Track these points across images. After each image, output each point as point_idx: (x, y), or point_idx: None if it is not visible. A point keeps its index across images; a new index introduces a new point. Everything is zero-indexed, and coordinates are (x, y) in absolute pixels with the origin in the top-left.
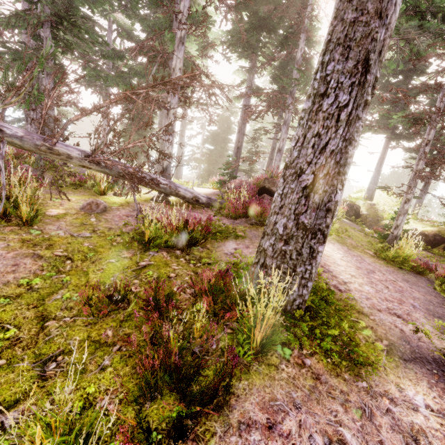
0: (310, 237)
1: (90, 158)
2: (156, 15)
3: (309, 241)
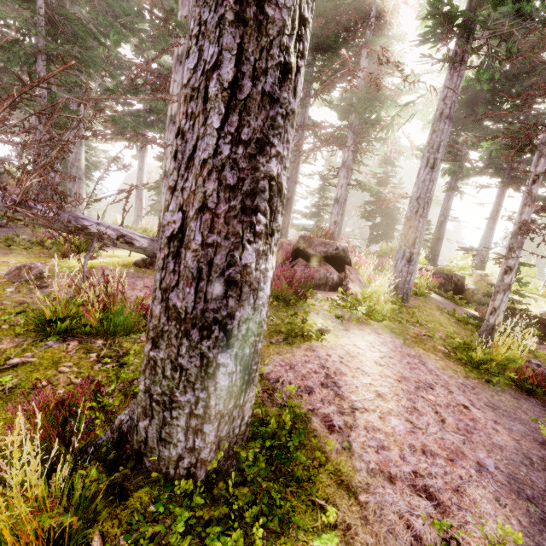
0: (198, 335)
1: (5, 205)
2: (154, 33)
3: (199, 343)
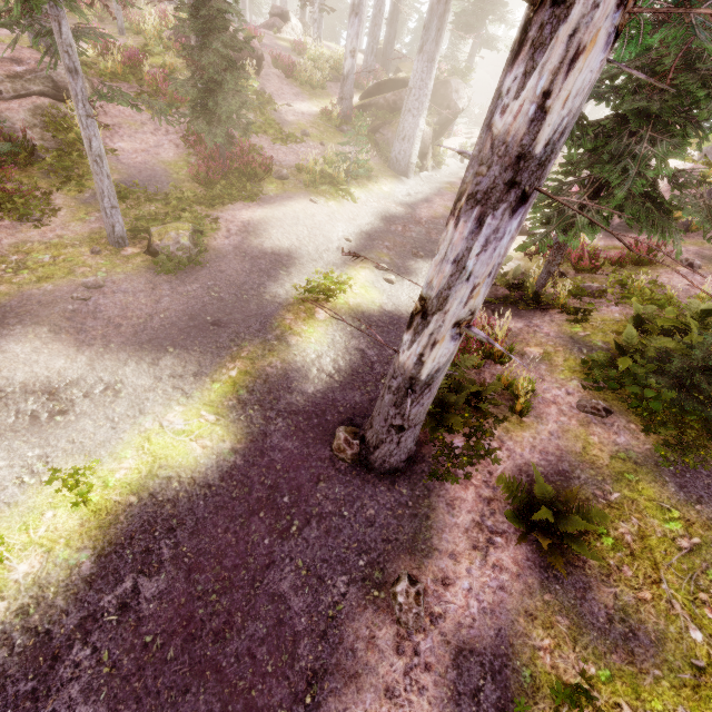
0: None
1: None
2: None
3: None
